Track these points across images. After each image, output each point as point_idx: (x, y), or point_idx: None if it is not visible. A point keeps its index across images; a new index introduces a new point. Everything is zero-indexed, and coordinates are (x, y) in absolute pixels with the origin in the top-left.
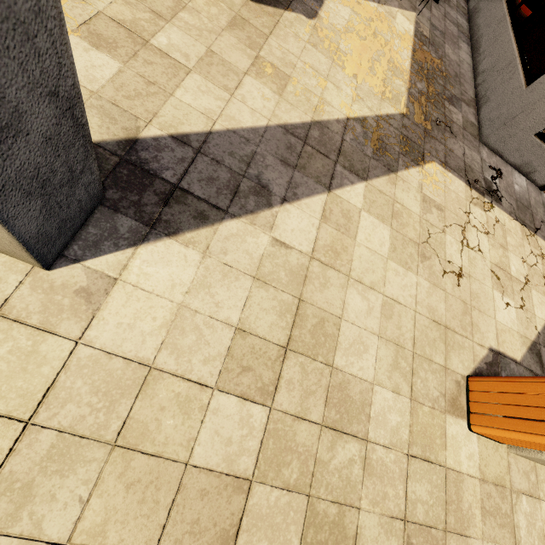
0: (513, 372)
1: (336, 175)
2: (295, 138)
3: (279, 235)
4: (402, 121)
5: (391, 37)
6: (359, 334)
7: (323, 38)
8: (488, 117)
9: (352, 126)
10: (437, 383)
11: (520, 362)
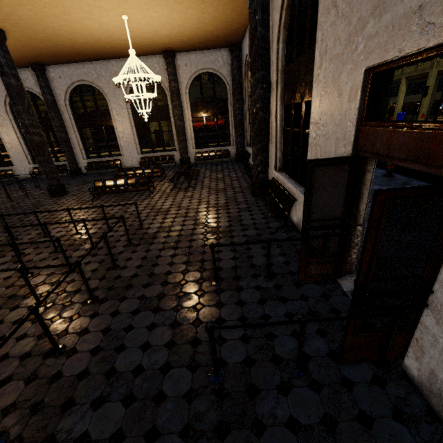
0: None
1: None
2: None
3: None
4: None
5: None
6: None
7: None
8: None
9: None
10: None
11: None
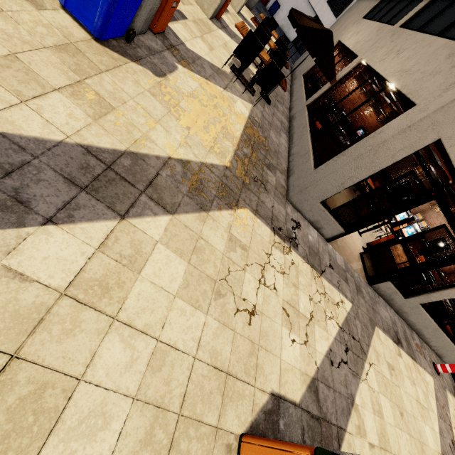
0: (292, 417)
1: (138, 204)
2: (97, 160)
3: (18, 263)
4: (224, 171)
5: (229, 113)
6: (103, 400)
7: (165, 93)
8: (293, 184)
9: (172, 164)
10: (202, 454)
11: (299, 403)
